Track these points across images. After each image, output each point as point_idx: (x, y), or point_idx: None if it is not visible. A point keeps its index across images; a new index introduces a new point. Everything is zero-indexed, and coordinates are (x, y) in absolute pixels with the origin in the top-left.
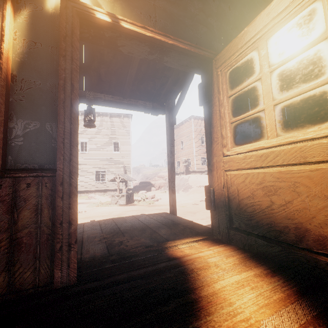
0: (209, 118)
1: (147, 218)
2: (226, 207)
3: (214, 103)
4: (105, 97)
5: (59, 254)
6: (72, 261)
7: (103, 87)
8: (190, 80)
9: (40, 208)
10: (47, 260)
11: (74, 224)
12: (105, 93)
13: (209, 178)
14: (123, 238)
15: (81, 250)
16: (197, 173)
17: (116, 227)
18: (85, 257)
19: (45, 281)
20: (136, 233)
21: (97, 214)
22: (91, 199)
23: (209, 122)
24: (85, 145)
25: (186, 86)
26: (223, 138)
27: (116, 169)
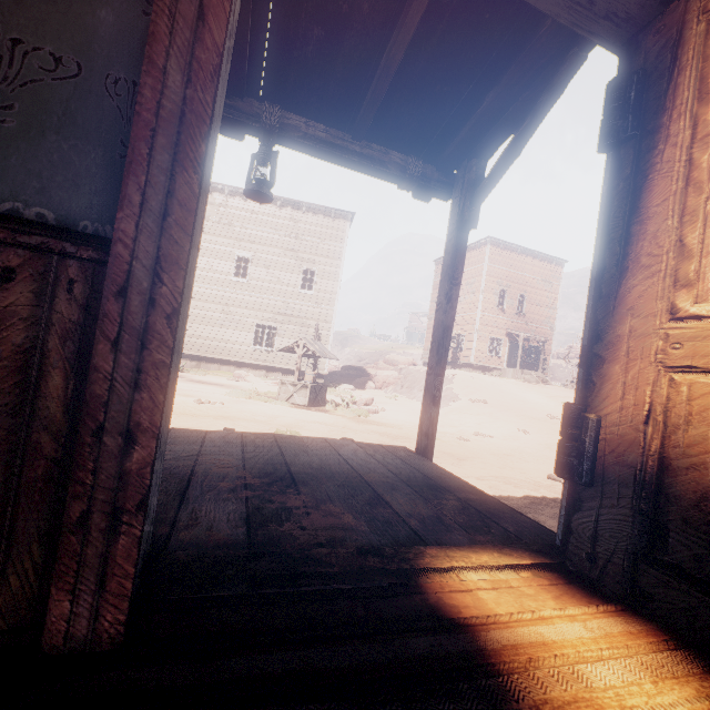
0: (631, 189)
1: (361, 452)
2: (642, 488)
3: (668, 138)
4: (308, 128)
5: (73, 540)
6: (115, 569)
7: (307, 100)
8: (553, 97)
9: (36, 365)
10: (37, 548)
11: (144, 443)
12: (309, 118)
13: (586, 383)
14: (296, 500)
15: (177, 509)
16: (473, 371)
17: (280, 460)
18: (180, 538)
19: (18, 616)
20: (330, 493)
21: (245, 416)
22: (238, 381)
23: (628, 203)
24: (244, 267)
25: (535, 116)
26: (684, 257)
27: (300, 329)
